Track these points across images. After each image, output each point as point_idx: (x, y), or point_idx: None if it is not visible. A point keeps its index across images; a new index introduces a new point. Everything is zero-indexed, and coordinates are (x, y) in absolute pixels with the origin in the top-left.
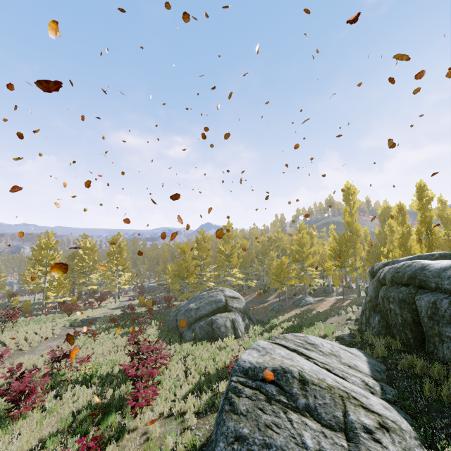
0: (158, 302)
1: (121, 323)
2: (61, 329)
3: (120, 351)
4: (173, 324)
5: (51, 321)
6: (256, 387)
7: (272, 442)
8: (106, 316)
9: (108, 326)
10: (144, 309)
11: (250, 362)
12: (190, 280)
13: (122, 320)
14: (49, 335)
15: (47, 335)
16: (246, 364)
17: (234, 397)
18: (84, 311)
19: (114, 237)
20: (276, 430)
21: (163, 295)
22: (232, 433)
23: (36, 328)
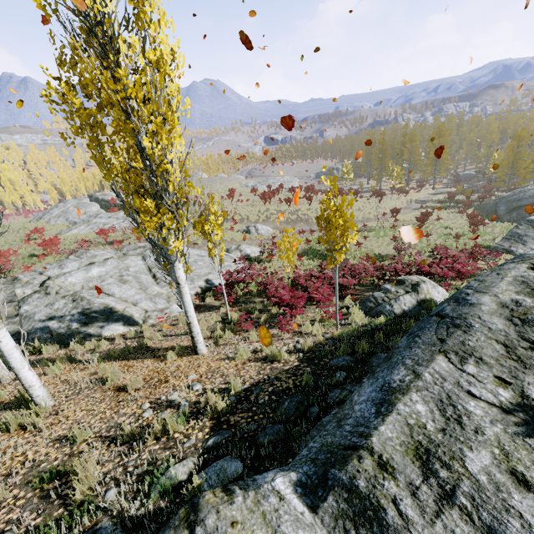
0: (475, 191)
1: (445, 205)
2: (406, 204)
3: (451, 220)
4: (492, 209)
5: (395, 199)
6: (530, 225)
7: (527, 234)
8: (430, 200)
9: (435, 206)
10: (461, 196)
11: (532, 218)
12: (520, 172)
13: (444, 203)
14: (402, 206)
15: (401, 207)
16: (529, 219)
17: (519, 226)
18: (410, 195)
19: (437, 128)
20: (530, 233)
21: (481, 184)
22: (514, 232)
23: (394, 202)
